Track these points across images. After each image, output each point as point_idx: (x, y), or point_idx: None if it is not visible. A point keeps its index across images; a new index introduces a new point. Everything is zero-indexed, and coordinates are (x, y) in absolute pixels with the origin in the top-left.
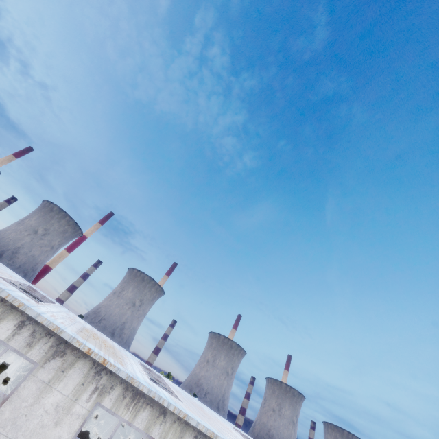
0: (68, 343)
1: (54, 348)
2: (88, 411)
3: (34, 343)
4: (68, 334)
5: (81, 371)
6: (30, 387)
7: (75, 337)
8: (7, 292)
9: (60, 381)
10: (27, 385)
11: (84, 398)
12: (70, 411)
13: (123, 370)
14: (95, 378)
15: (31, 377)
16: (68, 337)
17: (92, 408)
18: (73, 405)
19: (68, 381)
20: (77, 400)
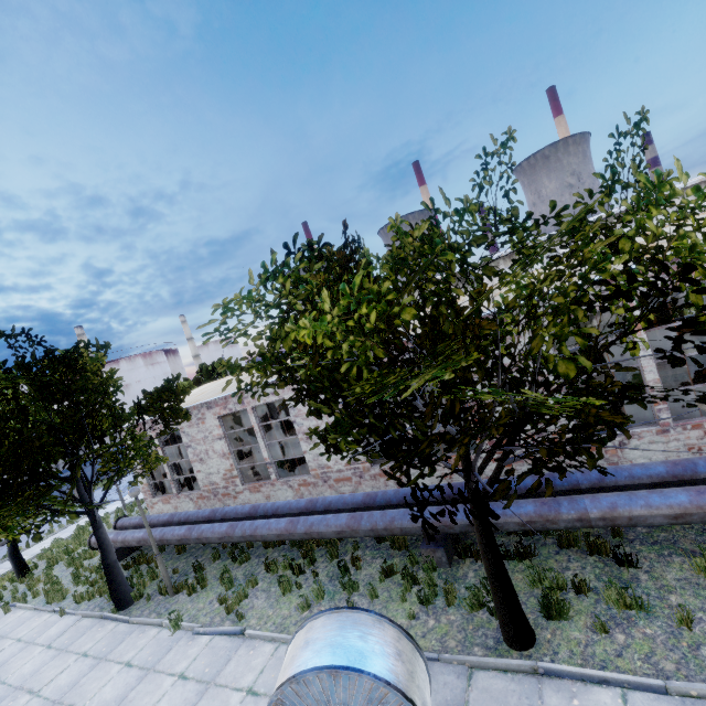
0: None
1: None
2: None
3: None
4: None
5: None
6: None
7: None
8: None
9: None
10: None
11: None
12: None
13: None
14: None
15: None
16: None
17: None
18: None
19: None
20: None
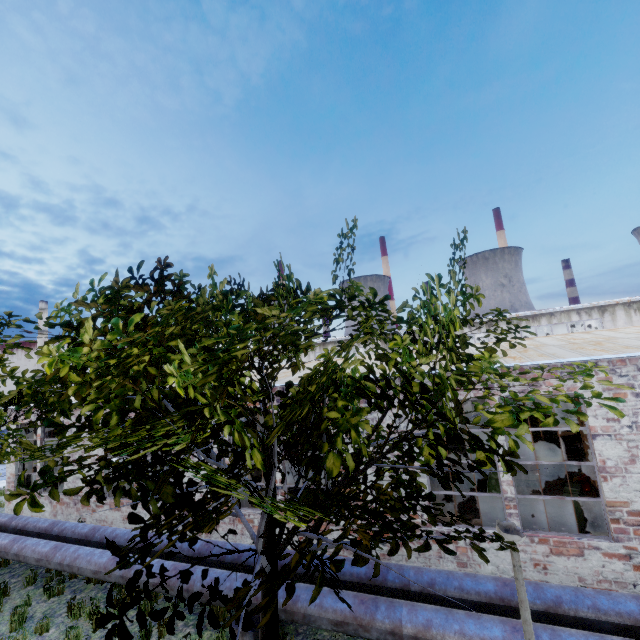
0: (603, 306)
1: (599, 311)
2: (639, 318)
3: (590, 314)
4: (601, 303)
5: (620, 310)
6: (607, 324)
7: (605, 302)
8: (562, 308)
9: (616, 317)
10: (605, 325)
11: (633, 315)
12: (632, 322)
13: None
14: (630, 308)
15: (603, 322)
16: (602, 304)
17: None
18: (631, 320)
19: (619, 315)
20: (631, 317)
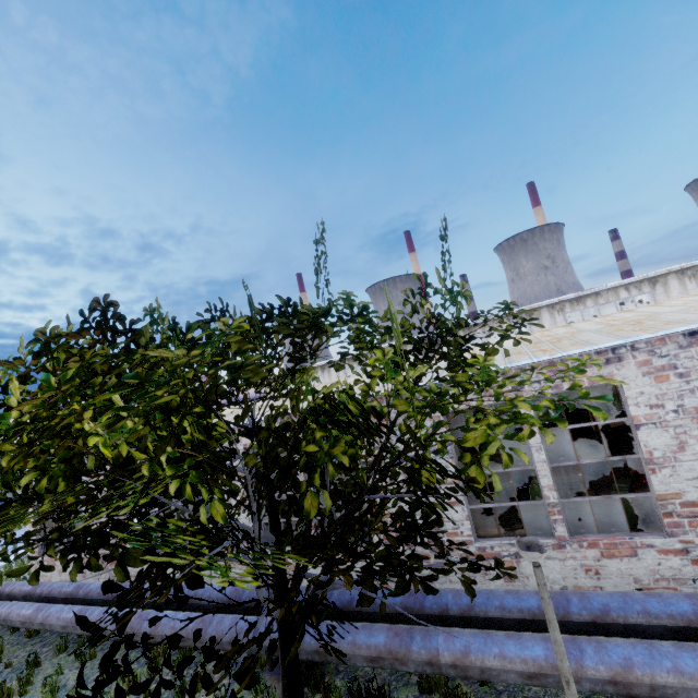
0: (653, 278)
1: (650, 283)
2: (696, 285)
3: (640, 288)
4: (651, 275)
5: (673, 279)
6: (660, 297)
7: (655, 273)
8: (608, 286)
9: (669, 288)
10: (658, 298)
11: (688, 283)
12: (688, 290)
13: (695, 262)
14: (683, 276)
15: (656, 295)
16: (652, 275)
17: (696, 283)
18: (686, 288)
19: (672, 285)
20: (686, 286)
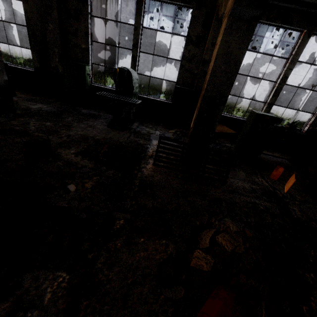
0: None
1: None
2: None
3: None
4: None
5: None
6: None
7: None
8: None
9: None
10: None
11: None
12: None
13: None
14: None
15: None
16: None
17: None
18: None
19: None
20: None
